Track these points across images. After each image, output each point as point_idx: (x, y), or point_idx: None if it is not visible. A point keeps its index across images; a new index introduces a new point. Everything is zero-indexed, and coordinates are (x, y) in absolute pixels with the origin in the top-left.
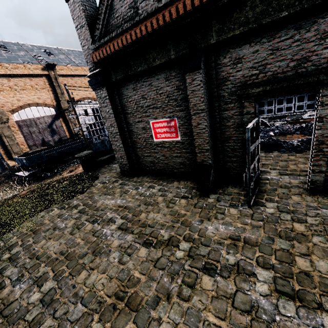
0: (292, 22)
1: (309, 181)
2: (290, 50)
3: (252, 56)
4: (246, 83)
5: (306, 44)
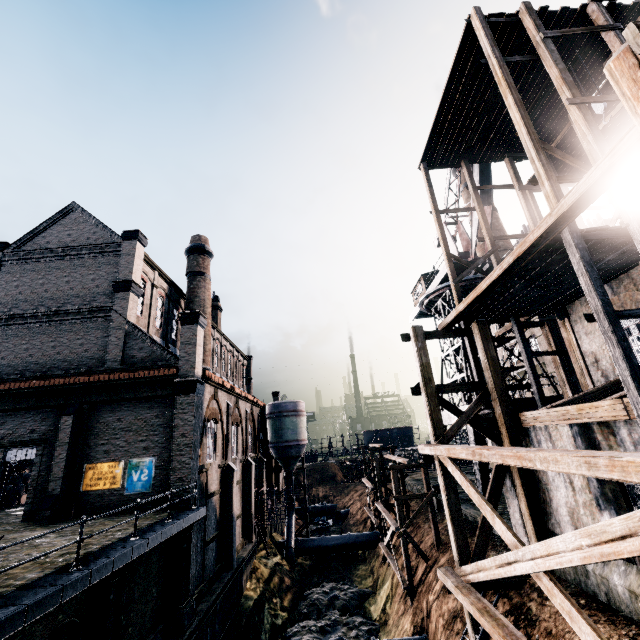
0: (32, 410)
1: (24, 512)
2: (29, 423)
3: (12, 422)
4: (4, 437)
5: (36, 422)
